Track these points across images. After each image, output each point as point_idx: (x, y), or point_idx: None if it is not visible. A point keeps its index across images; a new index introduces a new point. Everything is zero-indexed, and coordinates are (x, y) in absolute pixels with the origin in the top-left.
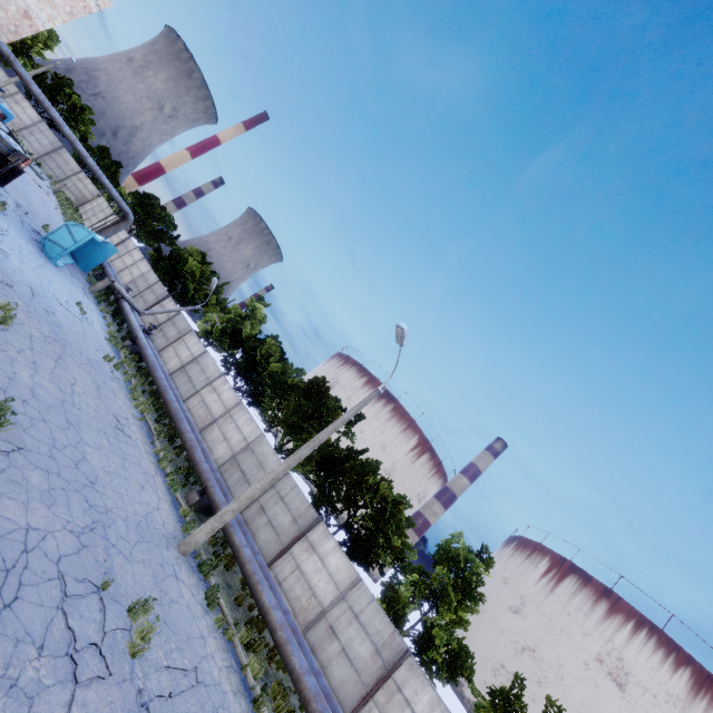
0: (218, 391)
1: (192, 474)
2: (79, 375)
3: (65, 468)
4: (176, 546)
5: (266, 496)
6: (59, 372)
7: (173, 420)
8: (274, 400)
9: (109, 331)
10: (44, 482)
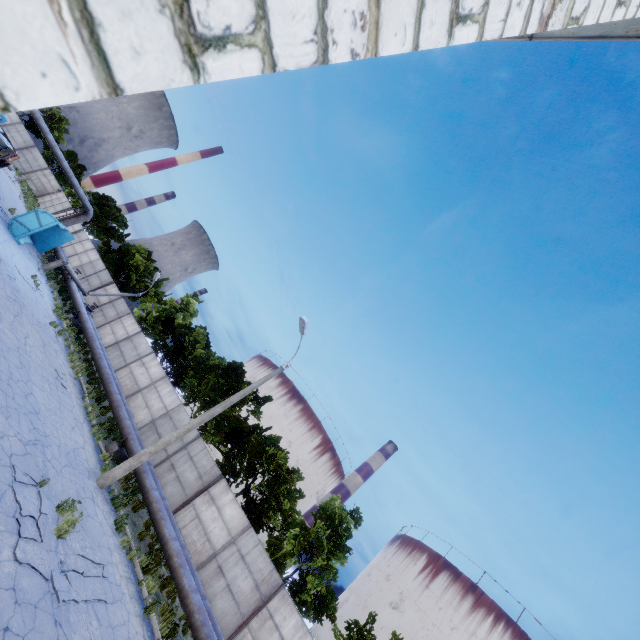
0: (147, 366)
1: (113, 432)
2: (31, 332)
3: (18, 395)
4: (95, 479)
5: (178, 455)
6: (17, 325)
7: (104, 383)
8: (195, 381)
9: (56, 303)
10: (3, 400)
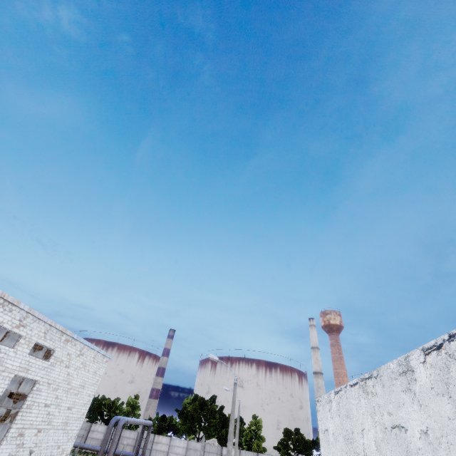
0: None
1: None
2: None
3: None
4: None
5: None
6: None
7: None
8: None
9: None
10: None
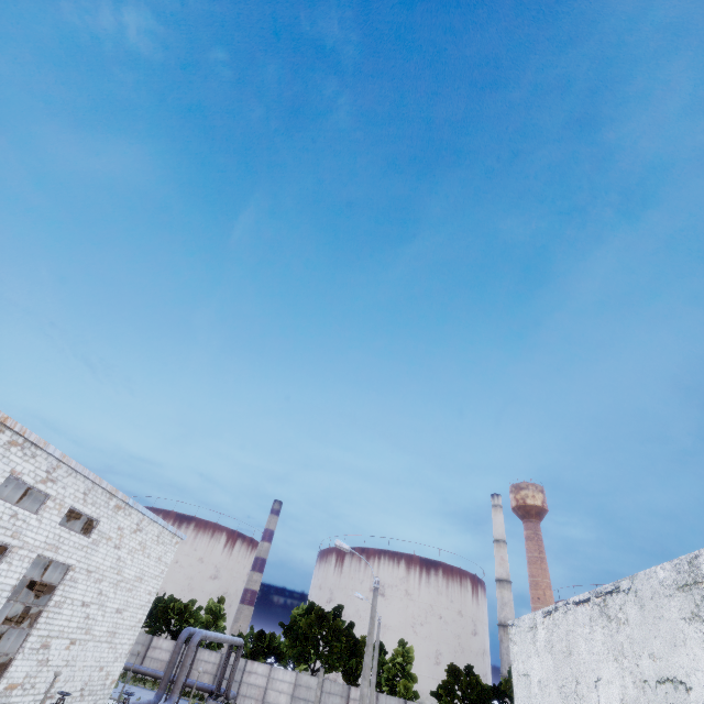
0: None
1: None
2: None
3: None
4: None
5: None
6: None
7: None
8: None
9: None
10: None
